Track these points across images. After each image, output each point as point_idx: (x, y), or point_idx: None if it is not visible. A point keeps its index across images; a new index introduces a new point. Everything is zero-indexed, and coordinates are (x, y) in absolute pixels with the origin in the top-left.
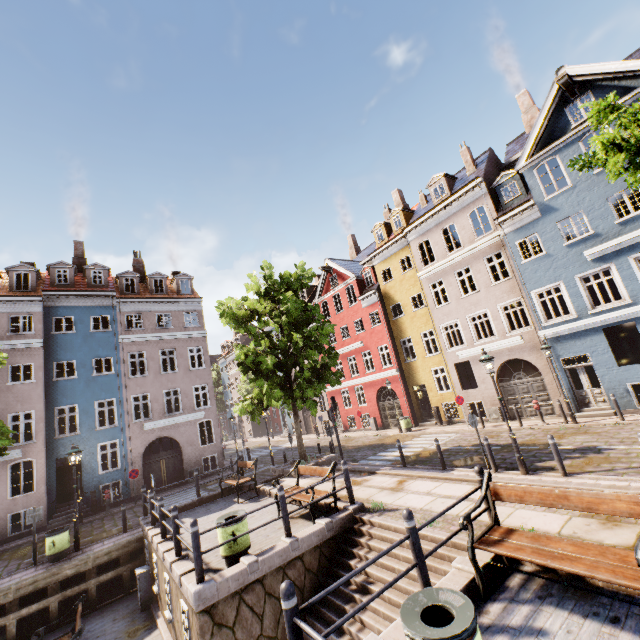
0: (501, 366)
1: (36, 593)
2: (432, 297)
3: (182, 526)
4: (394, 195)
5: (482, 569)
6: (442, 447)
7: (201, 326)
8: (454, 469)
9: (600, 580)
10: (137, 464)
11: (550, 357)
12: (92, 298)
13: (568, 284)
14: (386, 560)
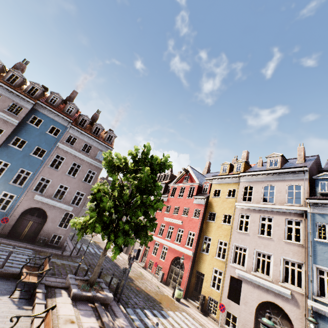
0: (264, 302)
1: None
2: (238, 222)
3: None
4: (243, 153)
5: None
6: None
7: None
8: None
9: None
10: (16, 215)
11: None
12: (59, 117)
13: None
14: None
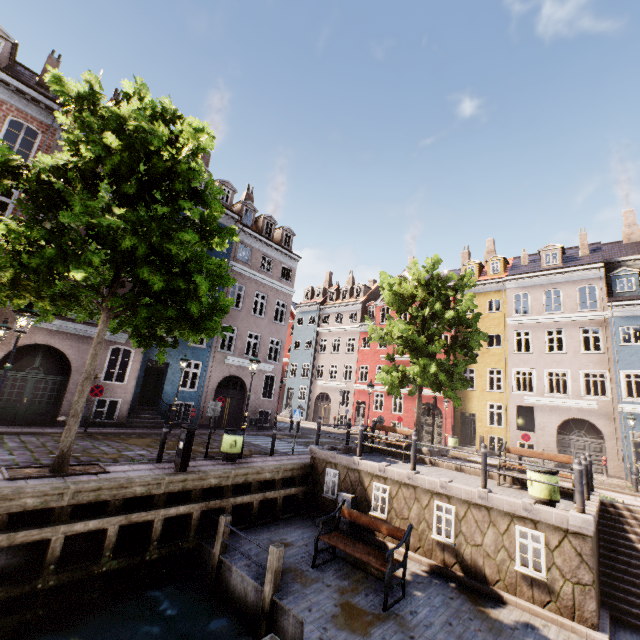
0: (564, 421)
1: (240, 485)
2: (514, 342)
3: (525, 463)
4: (488, 242)
5: None
6: None
7: (291, 284)
8: None
9: None
10: (210, 393)
11: (633, 427)
12: None
13: None
14: None
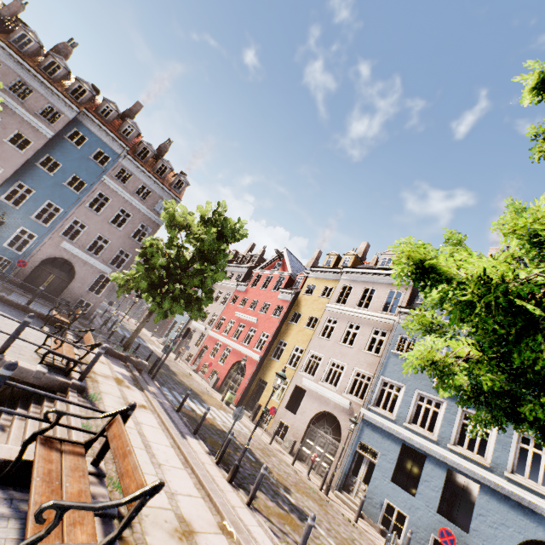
0: (322, 413)
1: None
2: (322, 327)
3: None
4: (362, 245)
5: (26, 460)
6: (224, 428)
7: None
8: (199, 439)
9: (28, 514)
10: (34, 262)
11: (350, 430)
12: (111, 139)
13: (408, 391)
14: (32, 424)
